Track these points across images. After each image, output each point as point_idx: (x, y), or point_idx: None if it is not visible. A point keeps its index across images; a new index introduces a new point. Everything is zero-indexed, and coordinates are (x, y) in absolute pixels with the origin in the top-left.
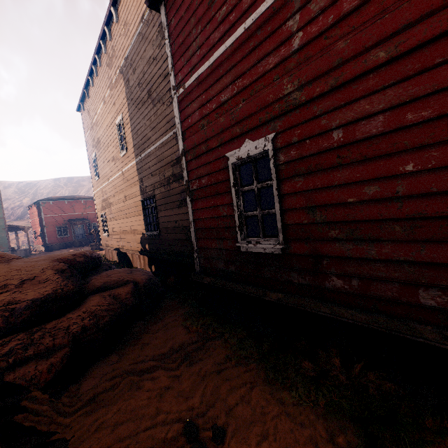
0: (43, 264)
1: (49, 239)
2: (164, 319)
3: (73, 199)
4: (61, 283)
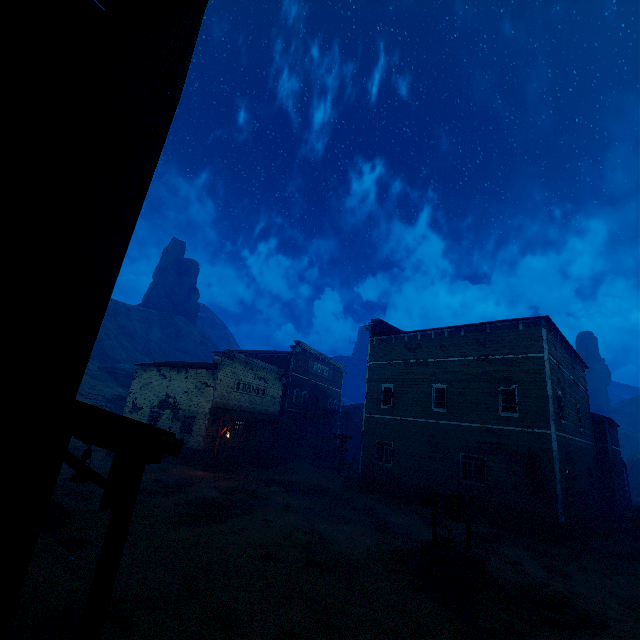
0: None
1: None
2: None
3: None
4: None
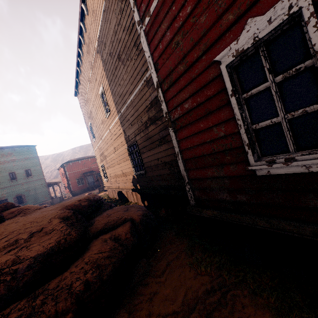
0: (52, 214)
1: (73, 188)
2: (166, 256)
3: (84, 159)
4: (64, 232)
